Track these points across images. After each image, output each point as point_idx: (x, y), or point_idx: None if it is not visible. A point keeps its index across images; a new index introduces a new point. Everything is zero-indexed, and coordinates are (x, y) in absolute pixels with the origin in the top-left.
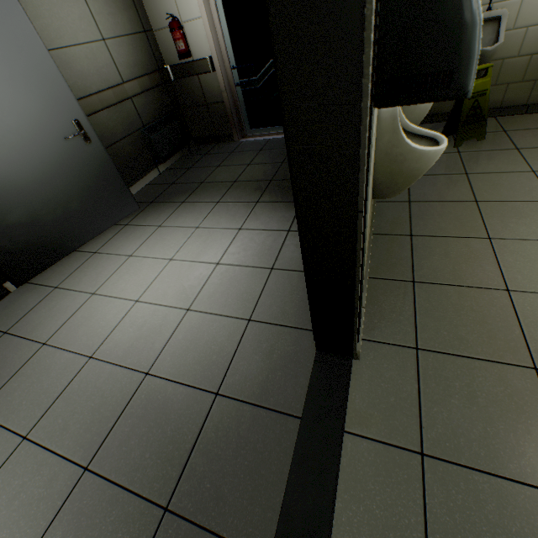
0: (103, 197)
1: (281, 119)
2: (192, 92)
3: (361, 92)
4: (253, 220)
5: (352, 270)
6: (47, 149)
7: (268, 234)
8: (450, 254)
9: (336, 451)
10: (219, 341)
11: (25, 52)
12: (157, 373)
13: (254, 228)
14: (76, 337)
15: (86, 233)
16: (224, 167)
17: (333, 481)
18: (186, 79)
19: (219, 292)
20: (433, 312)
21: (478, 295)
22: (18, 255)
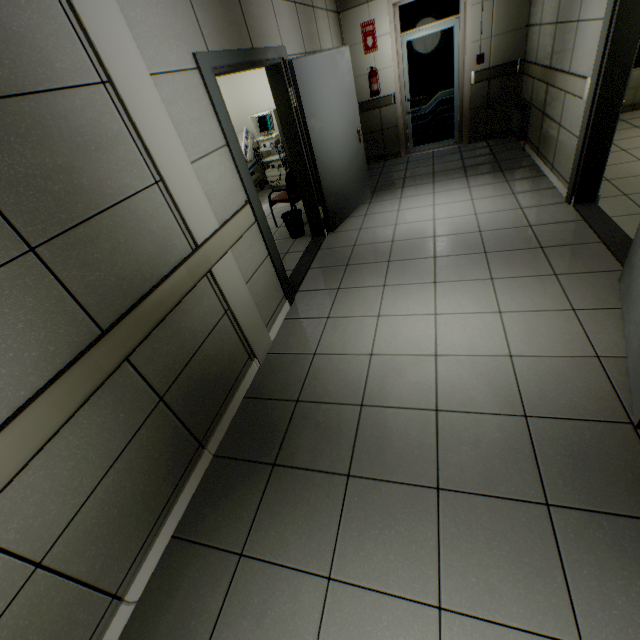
0: (360, 182)
1: (441, 136)
2: (371, 122)
3: (631, 63)
4: (474, 183)
5: (610, 136)
6: (348, 145)
7: (493, 185)
8: (621, 169)
9: (608, 219)
10: (511, 216)
11: (349, 87)
12: (486, 230)
13: (479, 185)
14: (411, 235)
15: (353, 205)
16: (412, 169)
17: (613, 223)
18: (368, 112)
19: (488, 206)
20: (625, 185)
21: None
22: (334, 211)
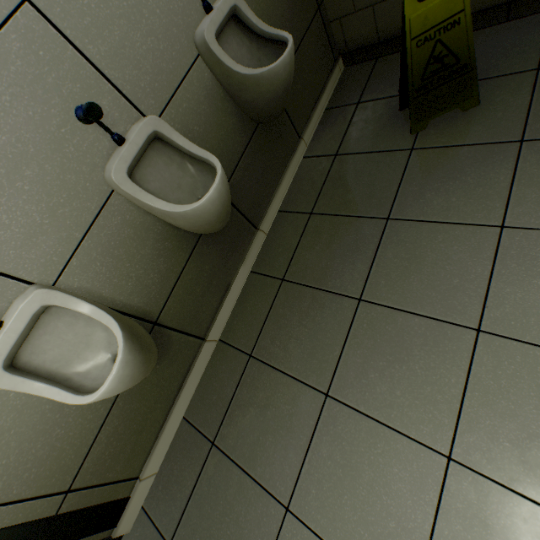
0: None
1: None
2: None
3: None
4: None
5: None
6: None
7: None
8: (269, 410)
9: None
10: None
11: None
12: None
13: None
14: None
15: None
16: None
17: None
18: None
19: None
20: (205, 502)
21: (255, 500)
22: None
